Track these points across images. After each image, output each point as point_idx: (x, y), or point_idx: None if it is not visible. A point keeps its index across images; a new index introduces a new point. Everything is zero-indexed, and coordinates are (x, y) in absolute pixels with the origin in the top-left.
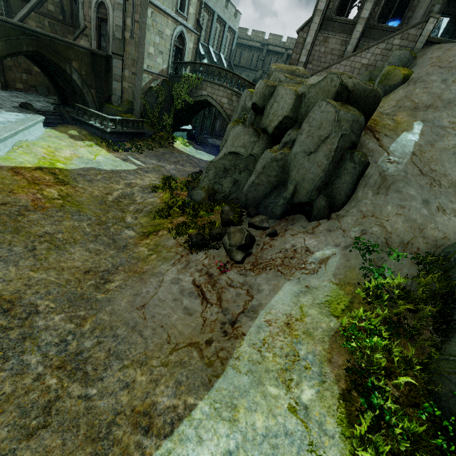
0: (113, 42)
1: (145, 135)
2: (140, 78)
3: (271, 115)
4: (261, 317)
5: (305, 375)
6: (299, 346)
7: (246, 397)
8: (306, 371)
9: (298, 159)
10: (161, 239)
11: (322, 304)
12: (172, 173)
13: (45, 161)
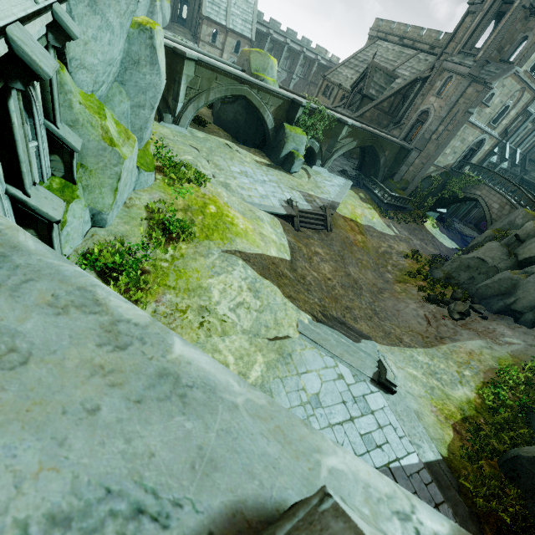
0: (420, 140)
1: (406, 209)
2: (426, 169)
3: (527, 249)
4: (457, 344)
5: (469, 369)
6: (472, 361)
7: (439, 358)
8: (470, 368)
9: (527, 285)
10: (408, 288)
11: (495, 357)
12: (416, 247)
13: (353, 215)
